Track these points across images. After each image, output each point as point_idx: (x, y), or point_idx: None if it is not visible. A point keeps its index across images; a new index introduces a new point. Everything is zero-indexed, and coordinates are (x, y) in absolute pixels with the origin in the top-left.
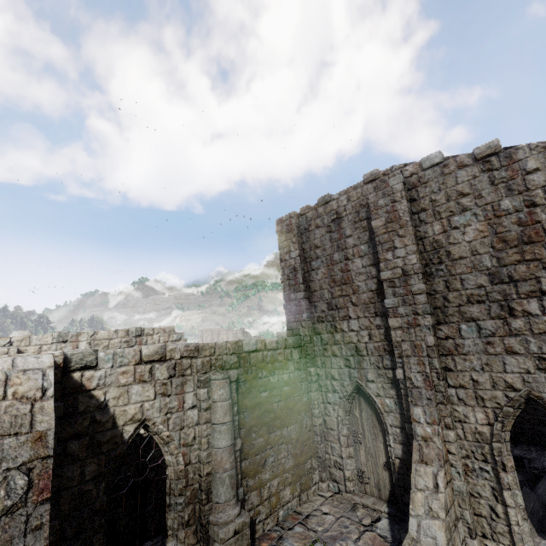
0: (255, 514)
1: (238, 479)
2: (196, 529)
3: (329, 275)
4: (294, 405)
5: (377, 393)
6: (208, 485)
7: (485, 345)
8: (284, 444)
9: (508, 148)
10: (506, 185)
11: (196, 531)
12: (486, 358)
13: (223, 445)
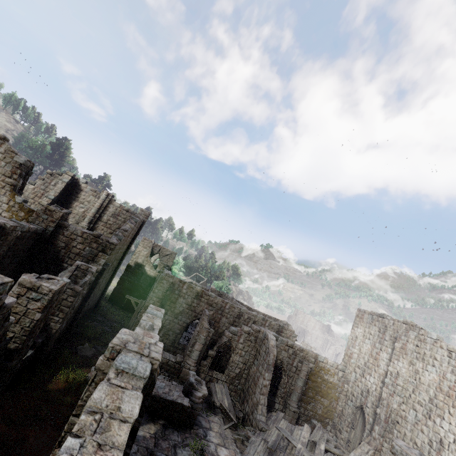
0: (300, 415)
1: (299, 399)
2: (283, 401)
3: (370, 350)
4: (330, 393)
5: (368, 413)
6: (291, 392)
7: (415, 422)
8: (320, 403)
9: None
10: (452, 368)
11: (283, 402)
12: (413, 428)
13: (299, 384)
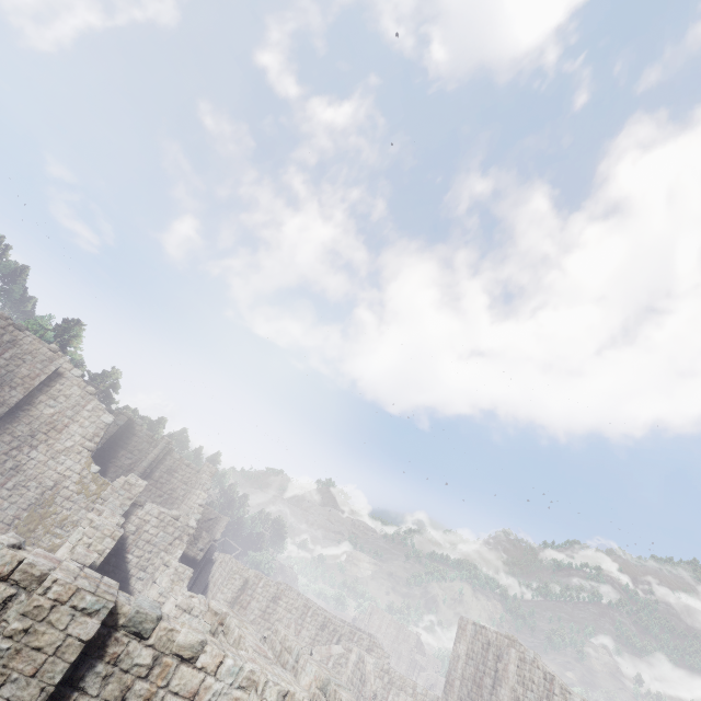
0: None
1: None
2: None
3: (474, 675)
4: None
5: None
6: None
7: None
8: None
9: (552, 675)
10: (547, 692)
11: None
12: None
13: None
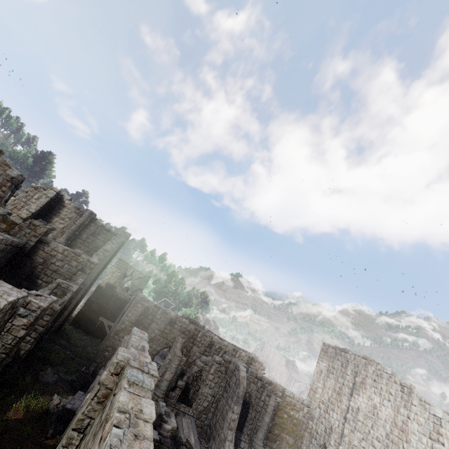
0: None
1: (265, 436)
2: (249, 439)
3: (334, 385)
4: (296, 430)
5: None
6: (257, 429)
7: None
8: (285, 442)
9: (410, 389)
10: (404, 403)
11: (249, 440)
12: None
13: (266, 420)
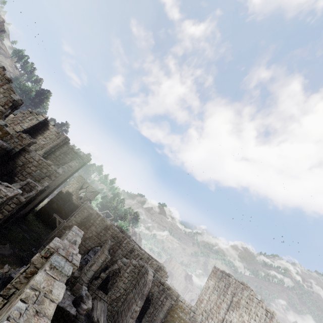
0: None
1: None
2: None
3: (216, 300)
4: None
5: None
6: (153, 322)
7: None
8: None
9: (273, 315)
10: None
11: None
12: None
13: (161, 316)
